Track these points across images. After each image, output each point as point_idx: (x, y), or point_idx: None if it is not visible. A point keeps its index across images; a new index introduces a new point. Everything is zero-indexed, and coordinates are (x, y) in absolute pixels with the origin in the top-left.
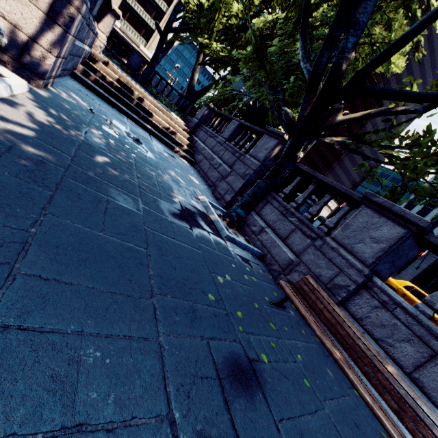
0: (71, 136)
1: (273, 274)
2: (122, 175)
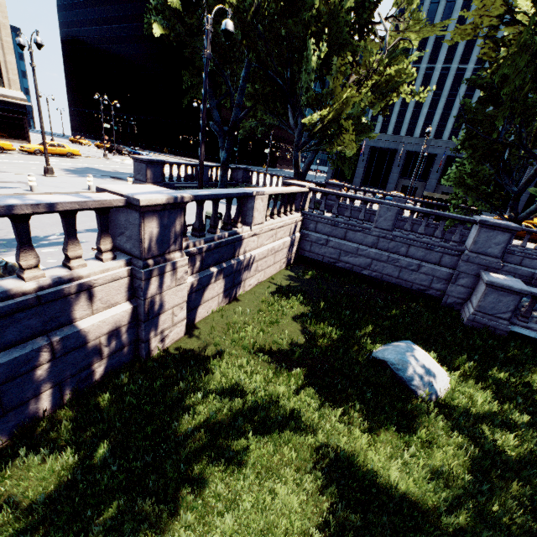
0: None
1: (525, 281)
2: None
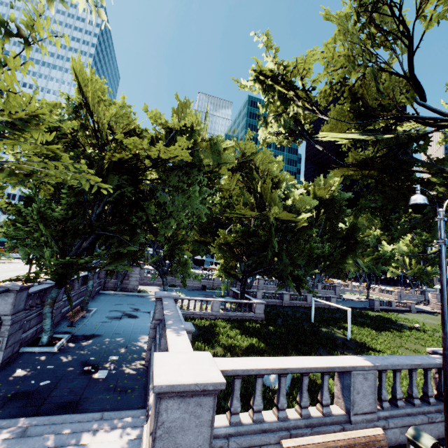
0: (131, 342)
1: None
2: (116, 339)
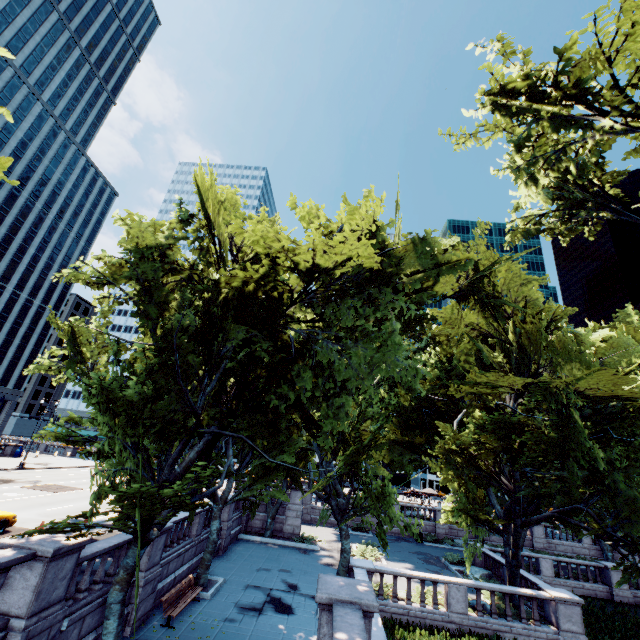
0: None
1: None
2: None
